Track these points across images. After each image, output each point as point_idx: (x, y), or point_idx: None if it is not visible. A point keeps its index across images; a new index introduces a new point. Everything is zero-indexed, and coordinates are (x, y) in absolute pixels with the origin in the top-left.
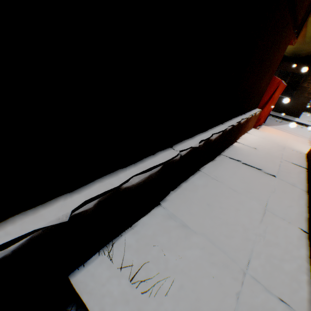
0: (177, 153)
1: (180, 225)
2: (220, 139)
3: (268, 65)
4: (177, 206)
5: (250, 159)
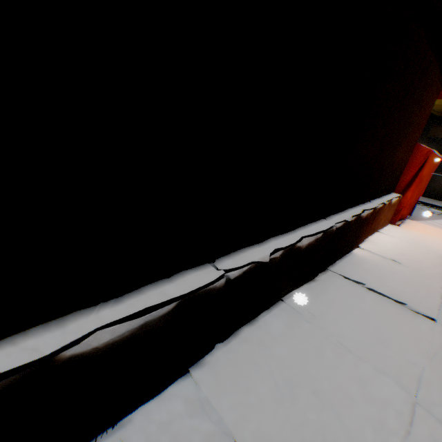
0: (217, 276)
1: (217, 430)
2: (320, 244)
3: (403, 126)
4: (222, 379)
5: (382, 280)
